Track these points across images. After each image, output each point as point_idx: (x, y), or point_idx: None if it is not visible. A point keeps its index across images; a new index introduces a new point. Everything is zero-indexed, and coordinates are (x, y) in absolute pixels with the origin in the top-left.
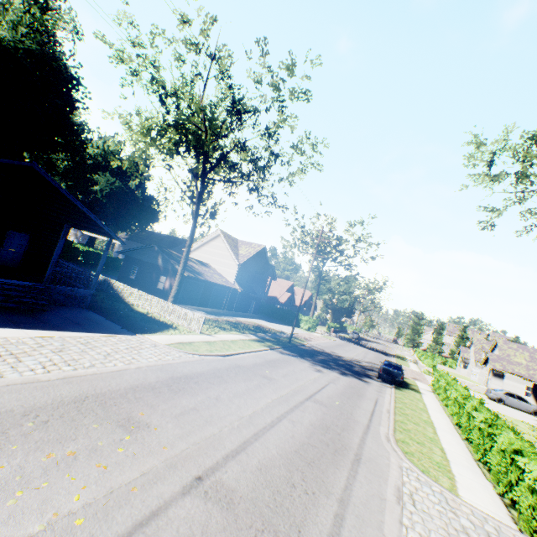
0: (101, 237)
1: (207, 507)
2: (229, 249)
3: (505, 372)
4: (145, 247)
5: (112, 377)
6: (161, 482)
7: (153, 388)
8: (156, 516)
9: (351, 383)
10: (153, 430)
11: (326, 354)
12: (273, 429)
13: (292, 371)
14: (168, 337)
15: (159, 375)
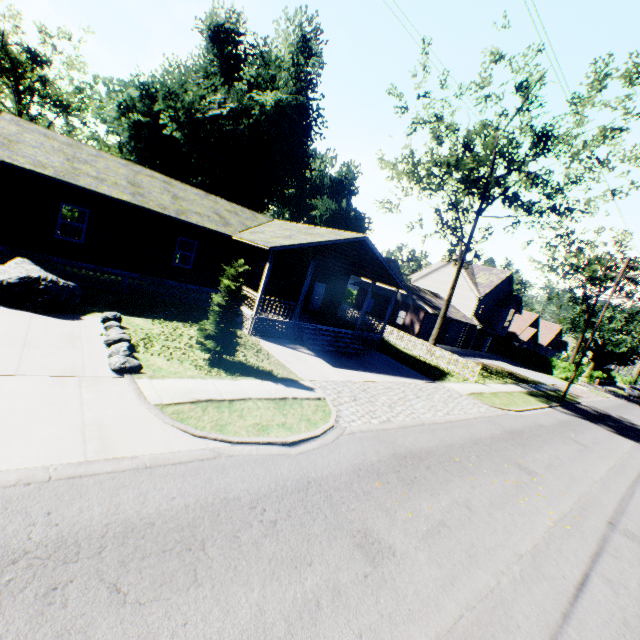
0: (382, 285)
1: (635, 544)
2: (466, 278)
3: None
4: None
5: (469, 425)
6: (587, 518)
7: (504, 439)
8: (607, 539)
9: None
10: (541, 476)
11: (615, 419)
12: (632, 499)
13: (596, 438)
14: (458, 386)
15: (494, 427)
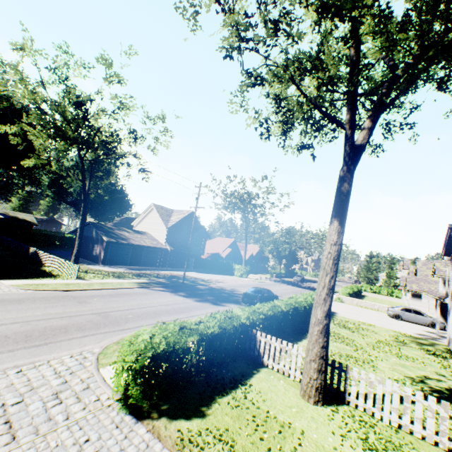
0: (1, 215)
1: None
2: (159, 218)
3: (421, 291)
4: (86, 225)
5: None
6: None
7: None
8: None
9: (193, 305)
10: None
11: (219, 290)
12: None
13: (131, 299)
14: (26, 281)
15: None
